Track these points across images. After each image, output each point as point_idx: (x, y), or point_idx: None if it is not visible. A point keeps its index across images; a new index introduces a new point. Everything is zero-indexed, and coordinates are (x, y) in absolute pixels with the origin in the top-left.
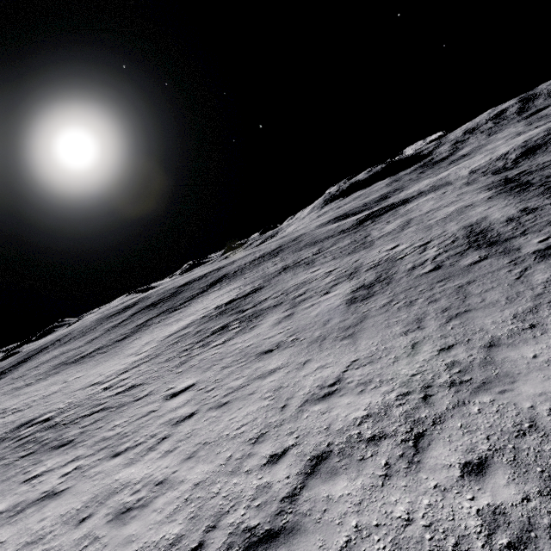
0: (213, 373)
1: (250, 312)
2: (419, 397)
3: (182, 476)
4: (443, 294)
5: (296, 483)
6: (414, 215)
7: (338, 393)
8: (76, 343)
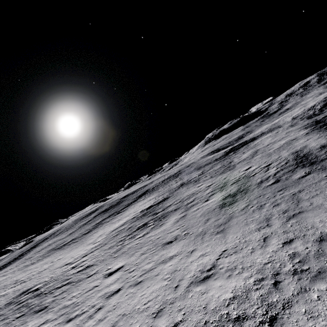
0: (135, 258)
1: (161, 214)
2: (271, 283)
3: None
4: (283, 199)
5: None
6: (259, 147)
7: (213, 277)
8: (62, 235)
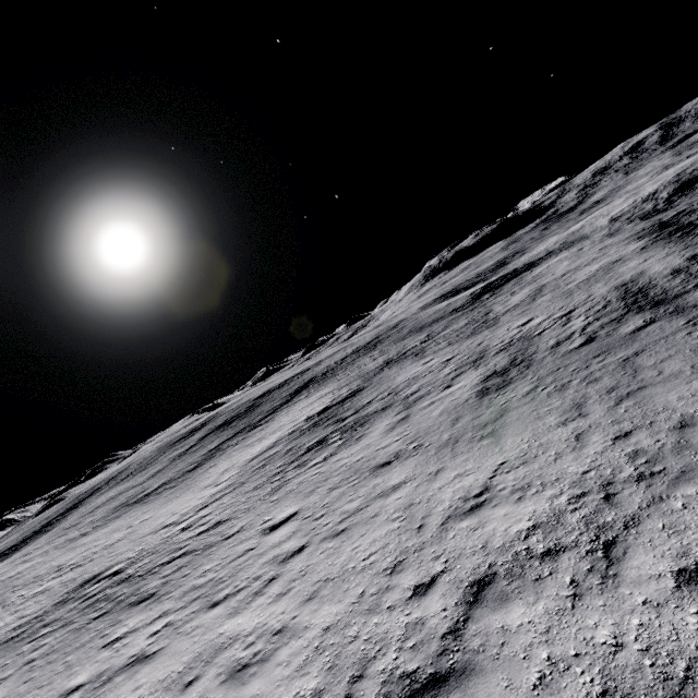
0: (318, 497)
1: (352, 419)
2: (599, 497)
3: (305, 621)
4: (605, 370)
5: (457, 615)
6: (546, 281)
7: (489, 504)
8: (136, 479)
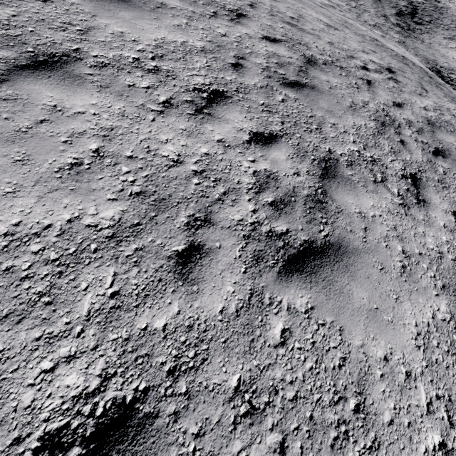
0: None
1: None
2: None
3: None
4: None
5: None
6: None
7: None
8: None
